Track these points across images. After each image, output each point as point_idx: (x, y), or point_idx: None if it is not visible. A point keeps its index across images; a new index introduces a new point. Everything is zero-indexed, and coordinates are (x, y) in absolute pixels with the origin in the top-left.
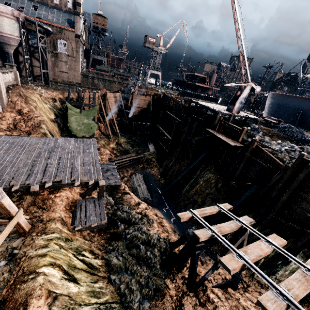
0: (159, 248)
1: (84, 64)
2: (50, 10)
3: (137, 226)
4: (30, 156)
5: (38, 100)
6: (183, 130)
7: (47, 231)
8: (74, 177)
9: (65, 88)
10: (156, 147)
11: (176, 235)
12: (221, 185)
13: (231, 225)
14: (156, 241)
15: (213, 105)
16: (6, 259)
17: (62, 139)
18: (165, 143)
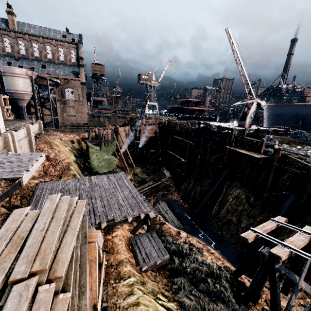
0: (225, 278)
1: (88, 106)
2: (57, 67)
3: (191, 258)
4: None
5: (60, 144)
6: (197, 151)
7: (123, 276)
8: (124, 213)
9: (73, 130)
10: (171, 172)
11: (226, 261)
12: (253, 200)
13: (301, 238)
14: (218, 271)
15: (221, 123)
16: None
17: (95, 177)
18: (179, 167)
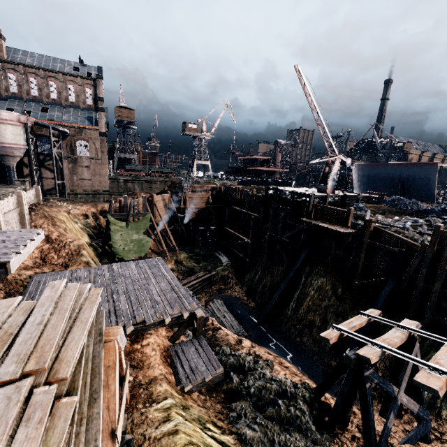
0: (302, 398)
1: (110, 165)
2: (64, 110)
3: (256, 373)
4: None
5: (67, 219)
6: (265, 227)
7: (156, 397)
8: (160, 311)
9: (88, 200)
10: (230, 258)
11: (307, 378)
12: (341, 291)
13: (397, 335)
14: (293, 390)
15: (297, 188)
16: None
17: (118, 265)
18: (241, 250)
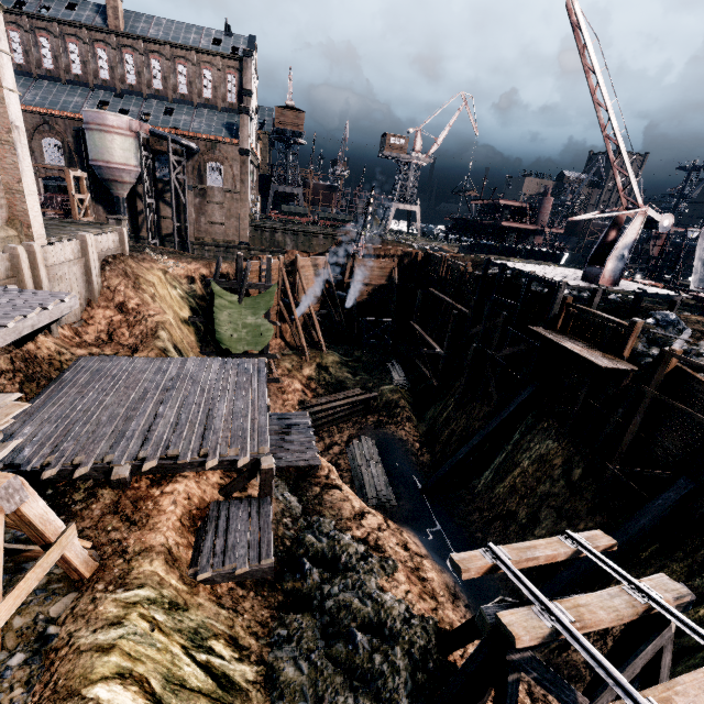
0: (408, 645)
1: (257, 204)
2: (195, 112)
3: (352, 578)
4: (125, 399)
5: (160, 281)
6: (472, 332)
7: (130, 580)
8: (208, 447)
9: (217, 255)
10: (410, 375)
11: (458, 607)
12: (580, 474)
13: (614, 604)
14: (399, 626)
15: (547, 268)
16: (27, 648)
17: (196, 361)
18: (432, 364)
